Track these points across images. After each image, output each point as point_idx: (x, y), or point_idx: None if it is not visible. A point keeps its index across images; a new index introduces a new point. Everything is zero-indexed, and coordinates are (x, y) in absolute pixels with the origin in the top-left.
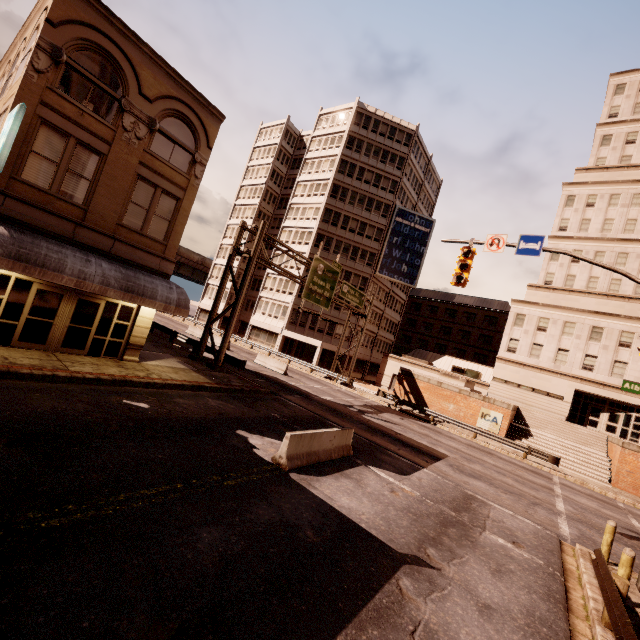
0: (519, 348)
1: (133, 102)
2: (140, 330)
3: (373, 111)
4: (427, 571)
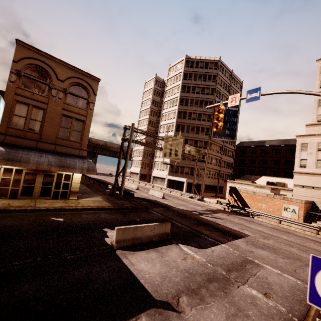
0: (308, 164)
1: (55, 84)
2: (75, 184)
3: (194, 58)
4: (168, 313)
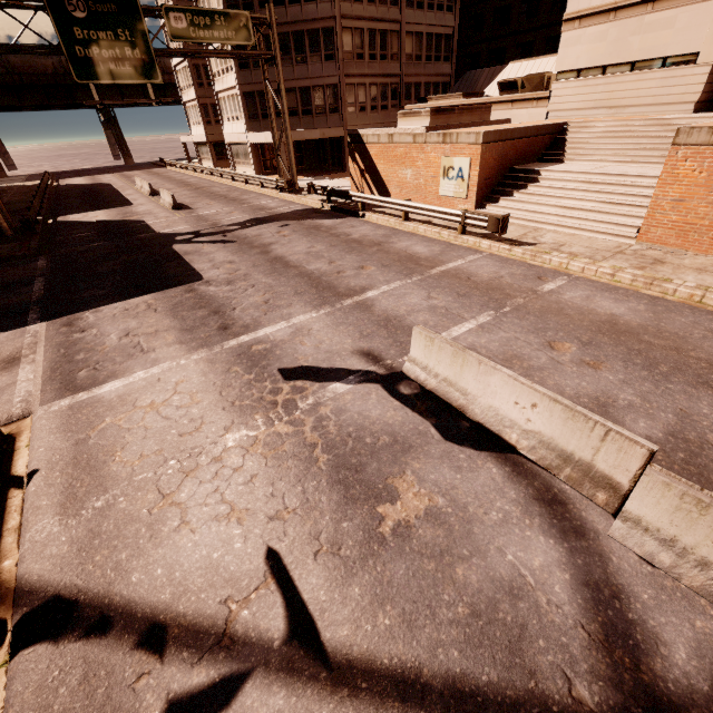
0: None
1: None
2: None
3: None
4: None
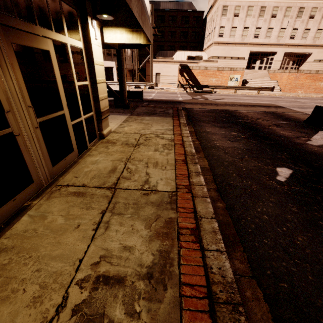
0: (225, 33)
1: None
2: (101, 88)
3: None
4: None
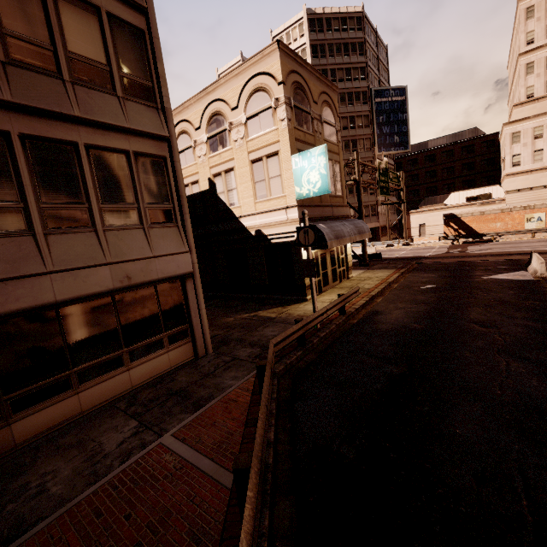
0: (522, 160)
1: (313, 110)
2: (349, 257)
3: (321, 12)
4: None
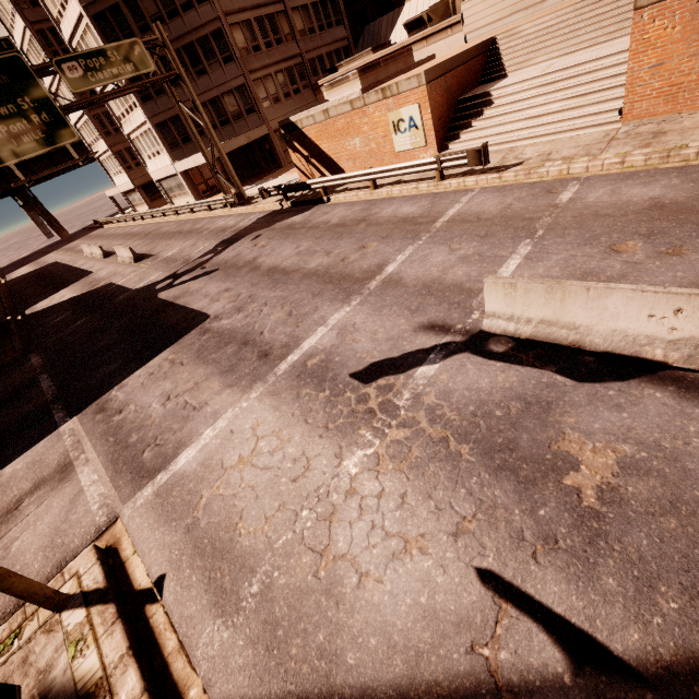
0: None
1: None
2: None
3: None
4: None
